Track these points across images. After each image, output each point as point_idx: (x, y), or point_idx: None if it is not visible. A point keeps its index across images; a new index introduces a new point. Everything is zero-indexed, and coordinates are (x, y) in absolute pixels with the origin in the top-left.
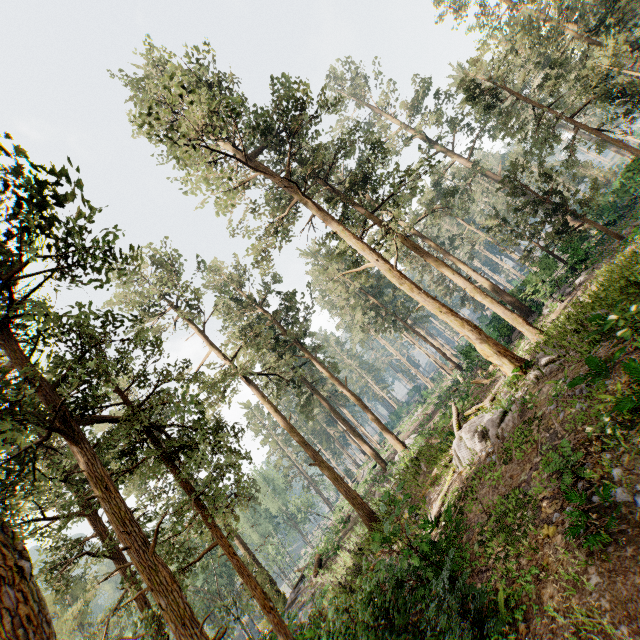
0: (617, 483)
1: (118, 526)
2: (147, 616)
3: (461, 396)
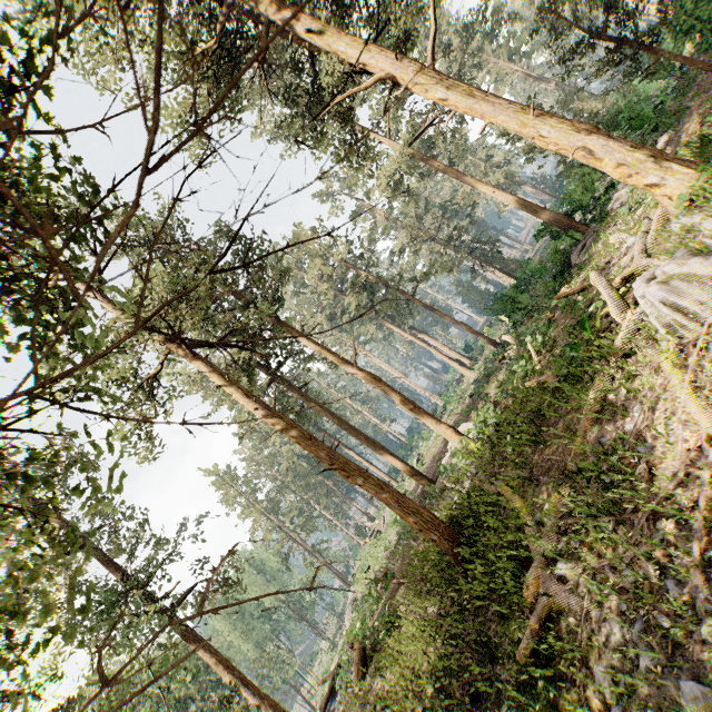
0: None
1: None
2: None
3: (535, 334)
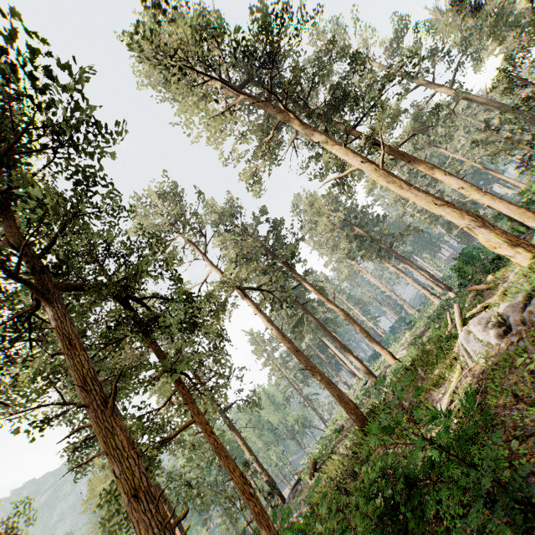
0: None
1: (78, 384)
2: (111, 487)
3: None
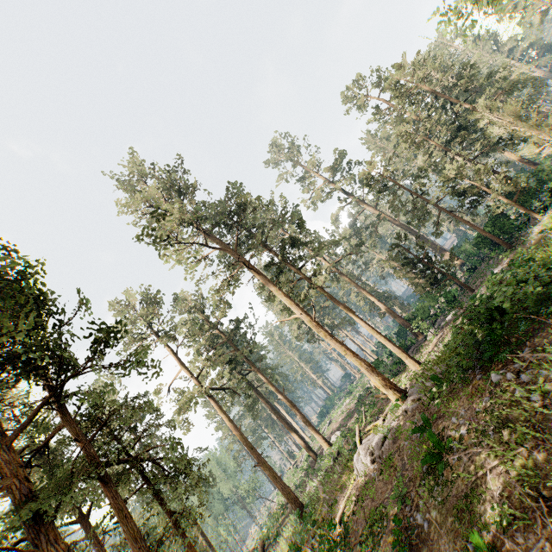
0: (421, 510)
1: (131, 543)
2: None
3: (369, 405)
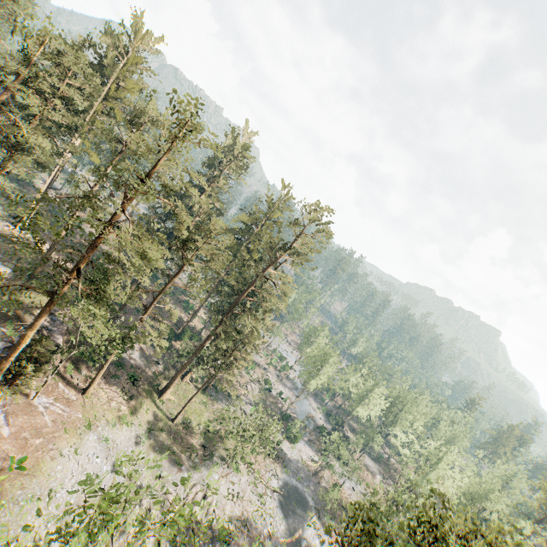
0: None
1: None
2: None
3: None
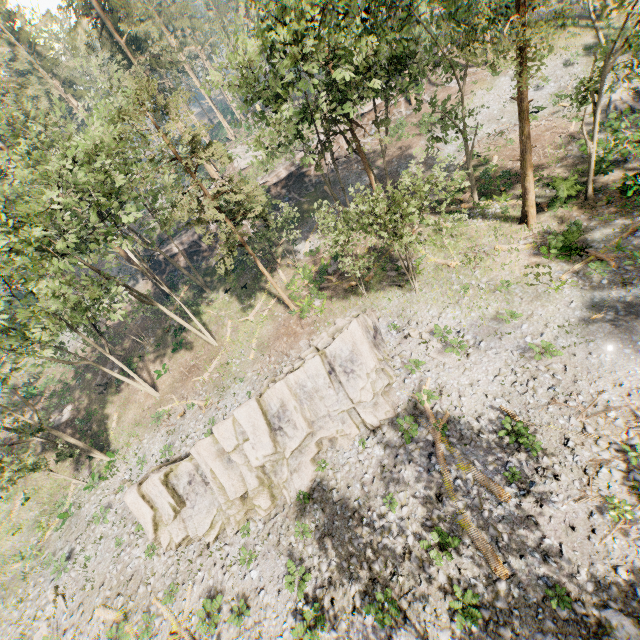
0: None
1: None
2: None
3: None
